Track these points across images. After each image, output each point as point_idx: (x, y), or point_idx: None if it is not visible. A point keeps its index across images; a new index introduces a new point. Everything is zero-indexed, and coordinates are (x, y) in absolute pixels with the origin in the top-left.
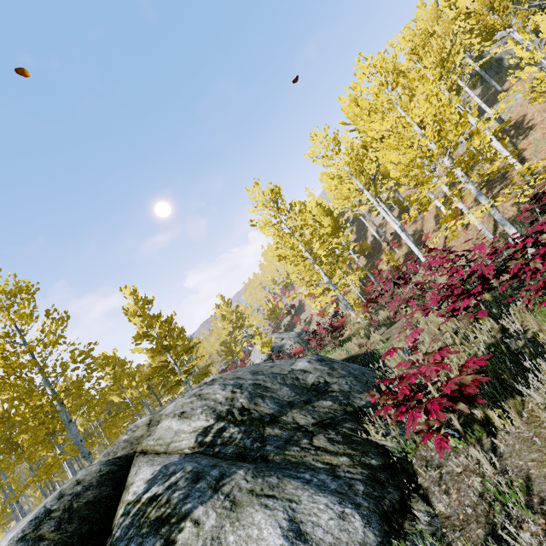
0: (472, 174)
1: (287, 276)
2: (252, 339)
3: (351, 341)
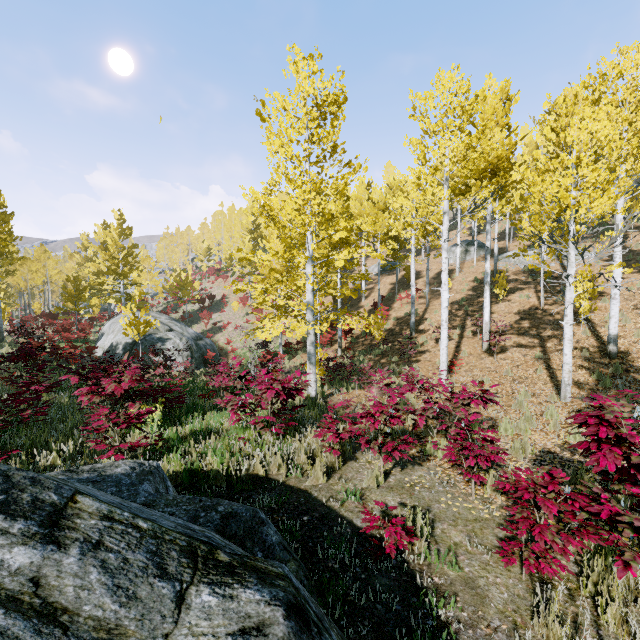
0: (511, 296)
1: (228, 258)
2: (127, 300)
3: (301, 435)
